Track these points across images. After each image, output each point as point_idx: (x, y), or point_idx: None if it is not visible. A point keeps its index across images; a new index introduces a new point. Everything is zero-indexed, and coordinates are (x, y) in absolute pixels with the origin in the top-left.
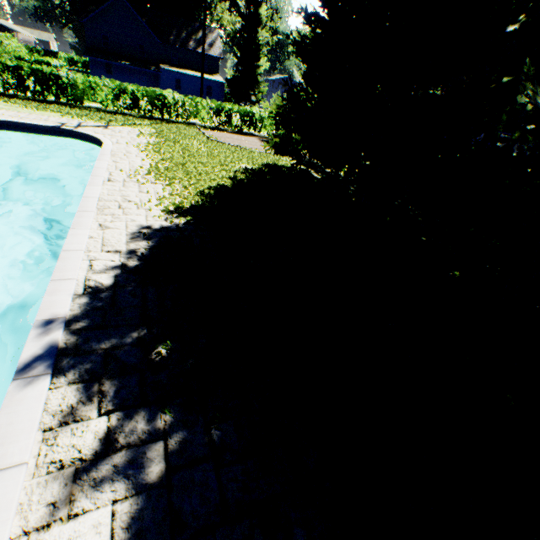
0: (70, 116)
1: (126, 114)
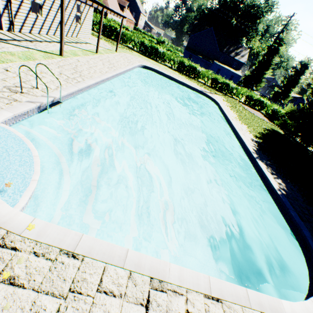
0: (198, 85)
1: (210, 87)
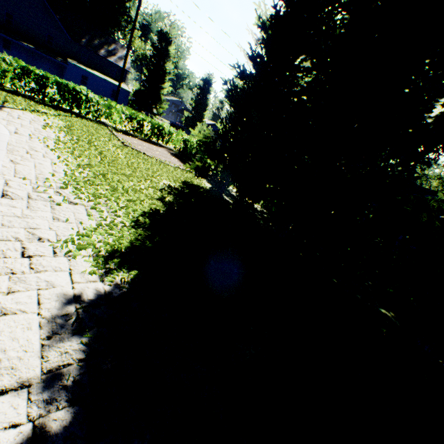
0: None
1: (26, 96)
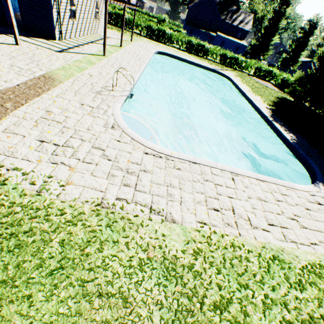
0: (209, 63)
1: (220, 63)
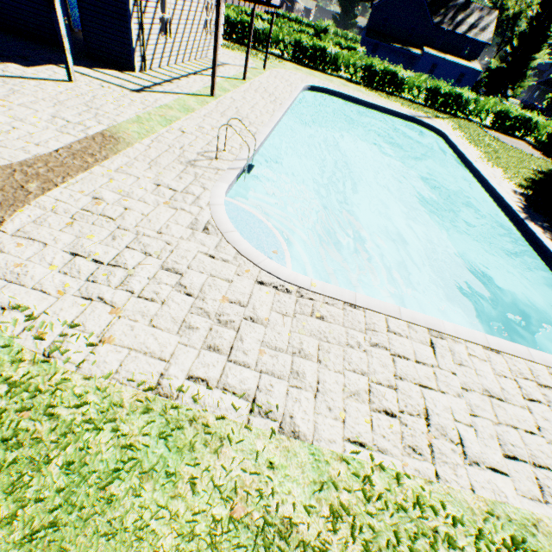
0: (403, 106)
1: (424, 105)
